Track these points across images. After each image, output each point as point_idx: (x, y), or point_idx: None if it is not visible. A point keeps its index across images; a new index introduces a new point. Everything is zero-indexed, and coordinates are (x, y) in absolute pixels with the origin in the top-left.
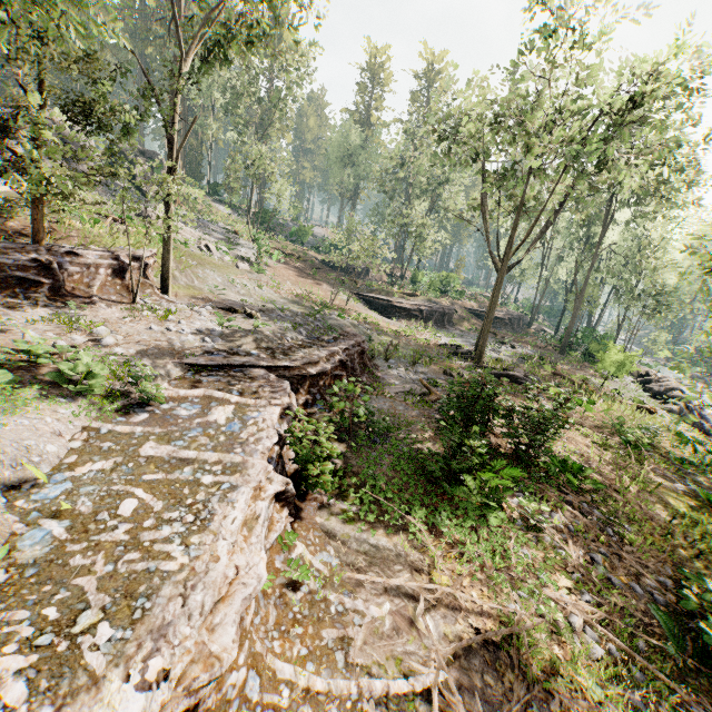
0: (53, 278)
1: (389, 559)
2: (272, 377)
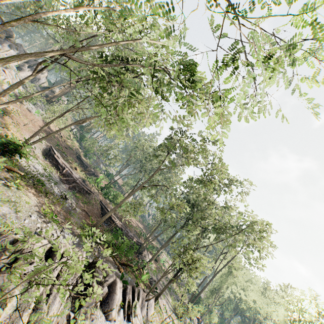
0: None
1: None
2: None
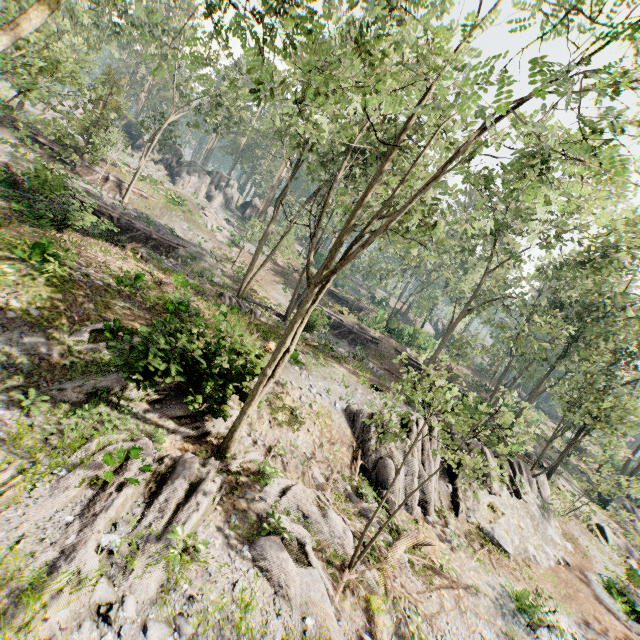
0: (75, 167)
1: None
2: None
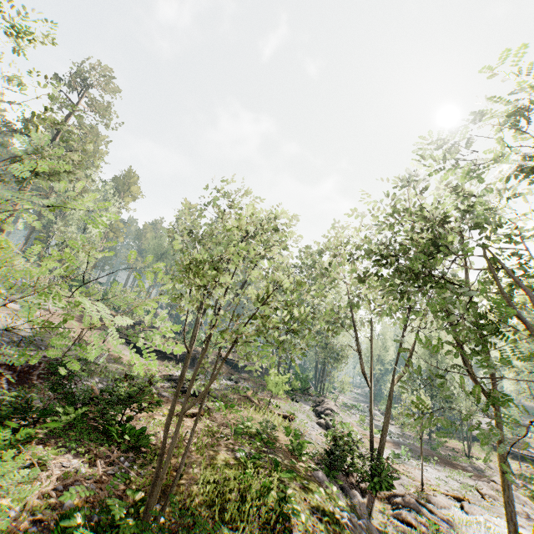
0: None
1: None
2: None
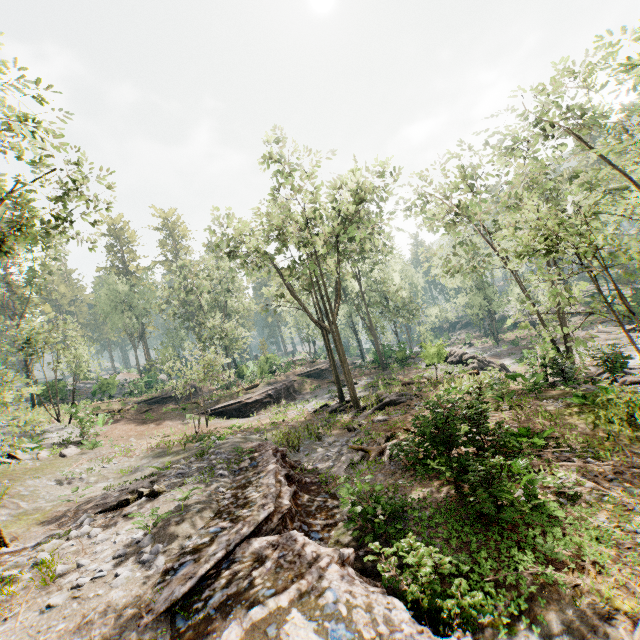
0: None
1: (584, 630)
2: (272, 540)
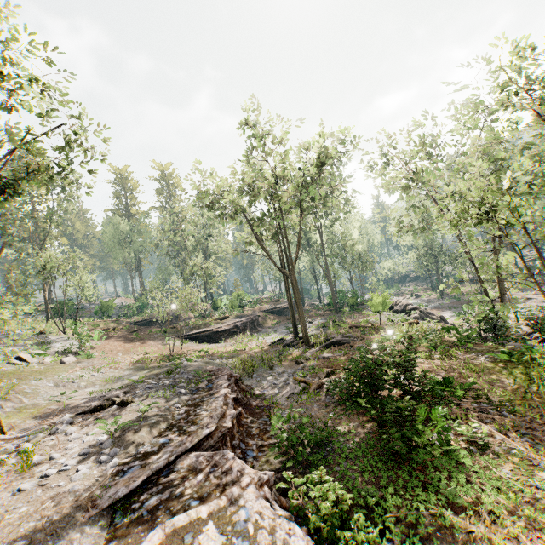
0: None
1: None
2: (207, 456)
